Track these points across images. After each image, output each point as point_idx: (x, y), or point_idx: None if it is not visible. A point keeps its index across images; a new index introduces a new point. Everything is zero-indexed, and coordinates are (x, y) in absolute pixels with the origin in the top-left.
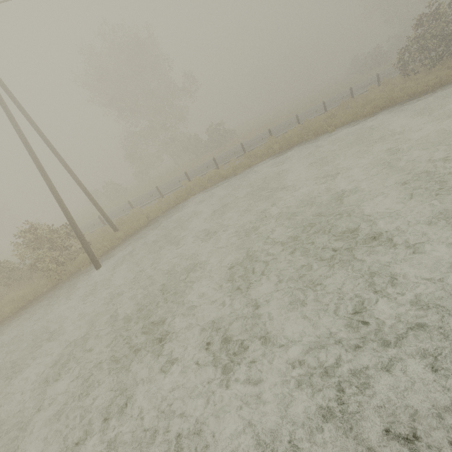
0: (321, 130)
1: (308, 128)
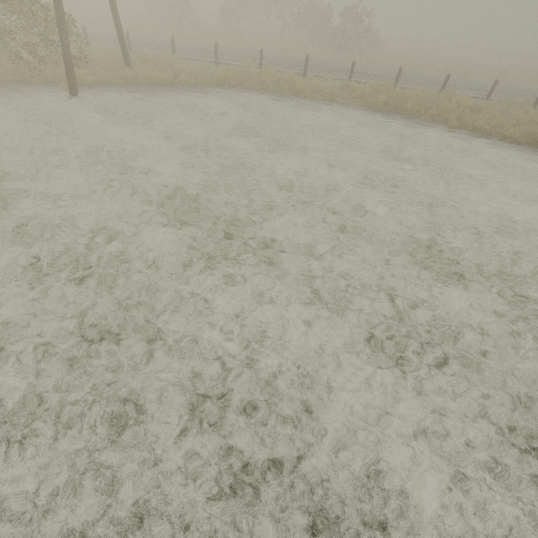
0: (447, 117)
1: (437, 103)
